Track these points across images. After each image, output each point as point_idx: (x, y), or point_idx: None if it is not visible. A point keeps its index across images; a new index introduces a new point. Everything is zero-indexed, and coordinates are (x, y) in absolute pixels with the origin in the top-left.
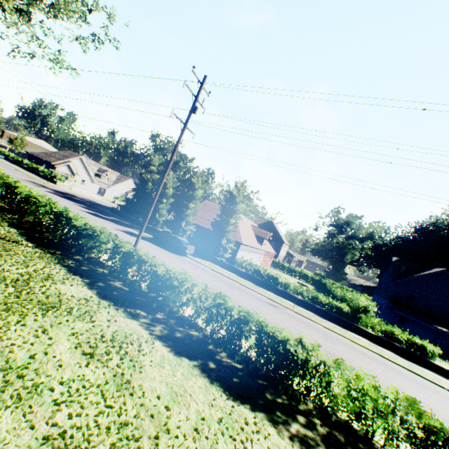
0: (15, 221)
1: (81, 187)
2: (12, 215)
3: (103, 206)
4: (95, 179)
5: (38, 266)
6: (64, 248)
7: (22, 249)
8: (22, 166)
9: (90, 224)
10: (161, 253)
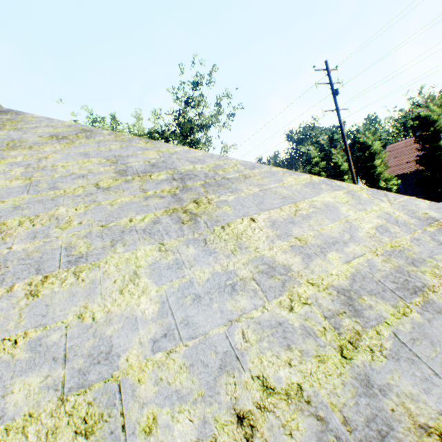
0: None
1: None
2: None
3: None
4: None
5: None
6: None
7: None
8: None
9: None
10: None
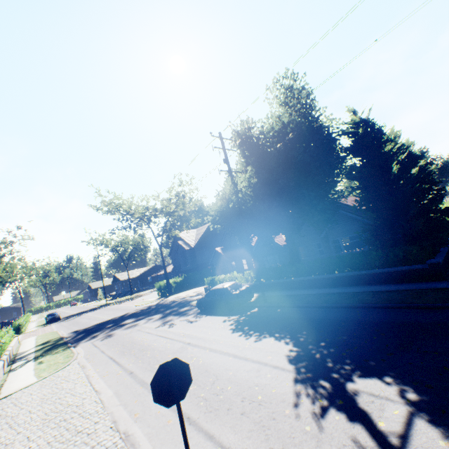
0: None
1: None
2: None
3: (353, 320)
4: None
5: None
6: None
7: None
8: None
9: None
10: None
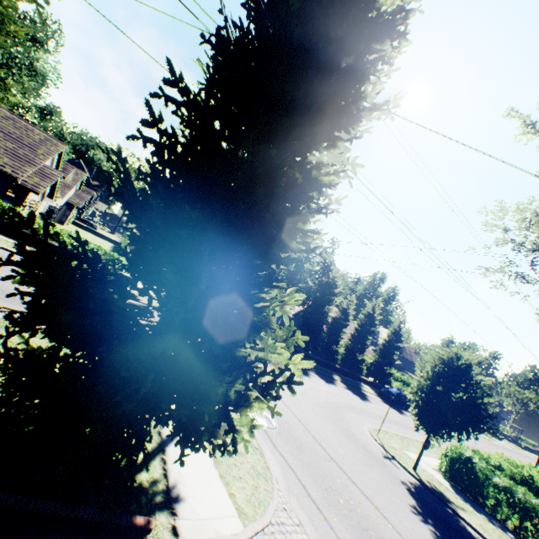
0: None
1: None
2: None
3: None
4: None
5: None
6: None
7: None
8: None
9: None
10: None
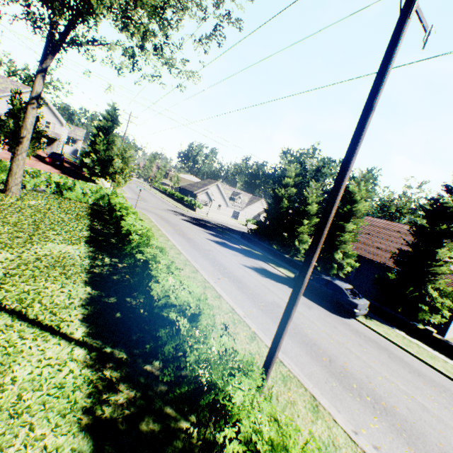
0: (107, 269)
1: (217, 212)
2: (112, 258)
3: (234, 231)
4: (229, 203)
5: (10, 449)
6: (142, 331)
7: (43, 355)
8: (173, 198)
9: (177, 290)
10: (311, 316)
